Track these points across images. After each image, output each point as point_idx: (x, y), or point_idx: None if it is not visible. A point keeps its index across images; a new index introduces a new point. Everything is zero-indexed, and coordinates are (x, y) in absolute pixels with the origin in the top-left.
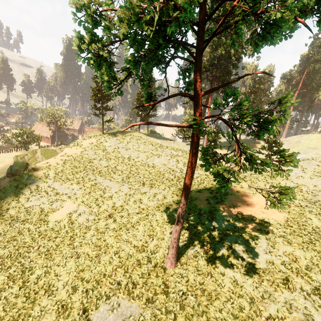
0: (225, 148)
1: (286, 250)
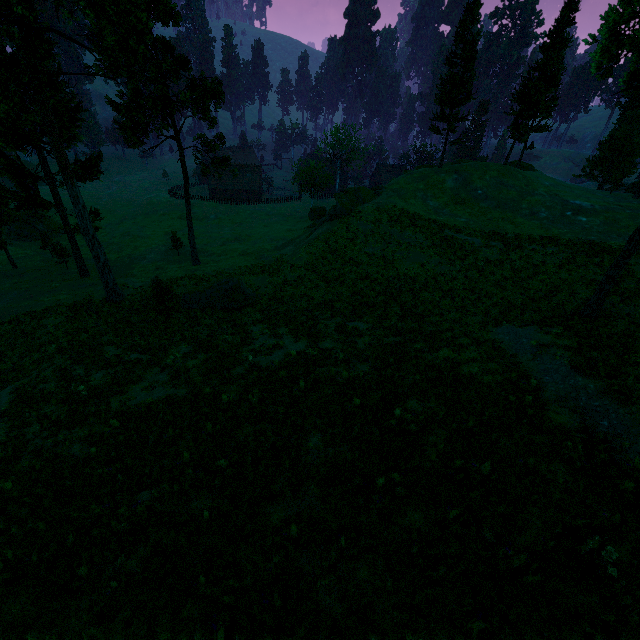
0: None
1: None
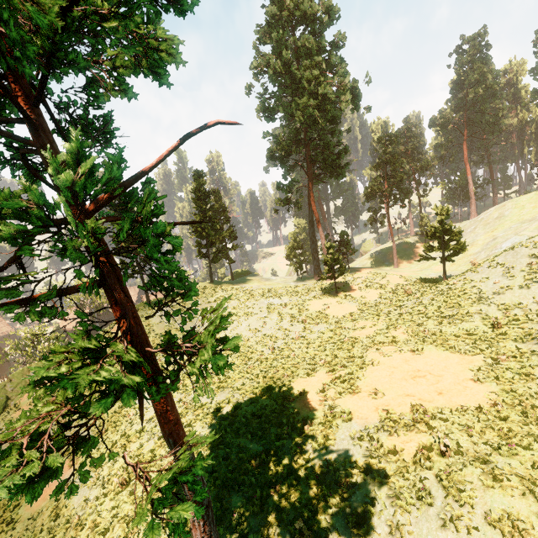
0: (376, 265)
1: (492, 503)
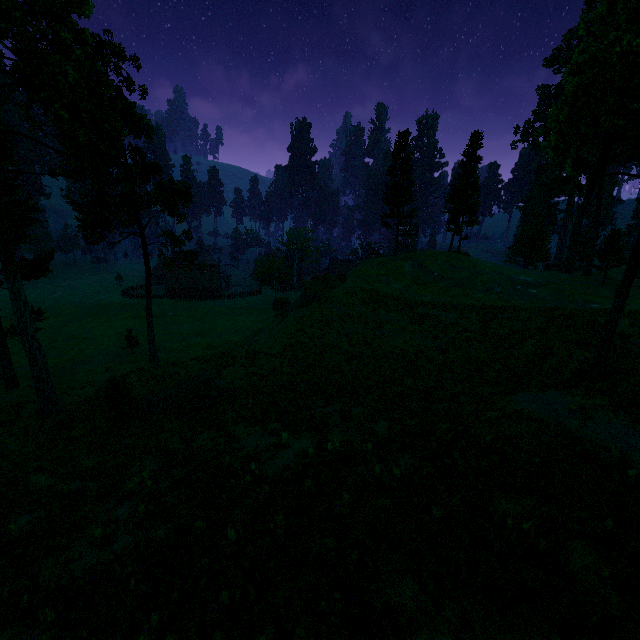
0: None
1: None
